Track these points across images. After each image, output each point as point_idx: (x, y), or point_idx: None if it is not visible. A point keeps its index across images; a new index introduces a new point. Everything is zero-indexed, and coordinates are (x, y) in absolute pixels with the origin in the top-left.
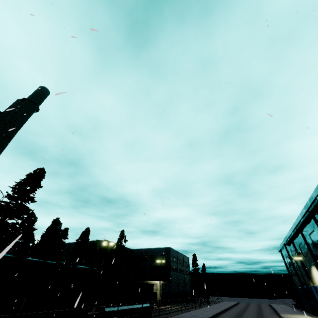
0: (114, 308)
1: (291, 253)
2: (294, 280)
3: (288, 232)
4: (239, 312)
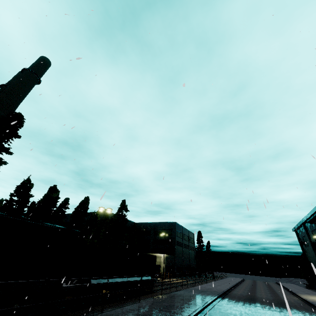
0: (103, 281)
1: (312, 232)
2: (310, 260)
3: (313, 209)
4: (250, 290)
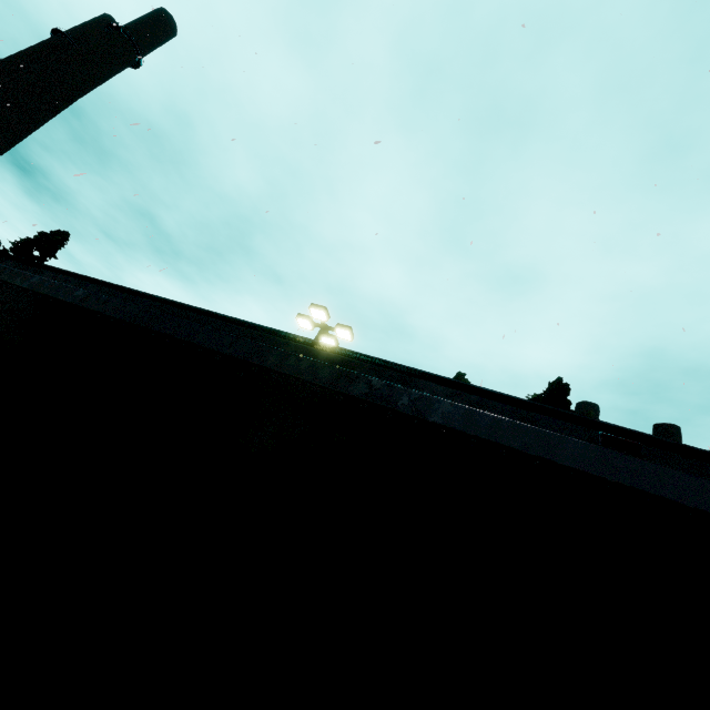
0: None
1: None
2: None
3: None
4: None
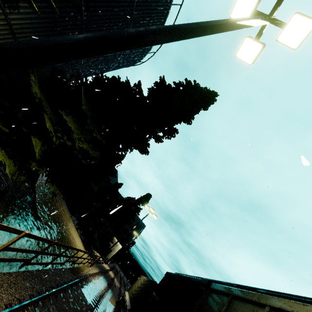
0: None
1: None
2: None
3: None
4: None
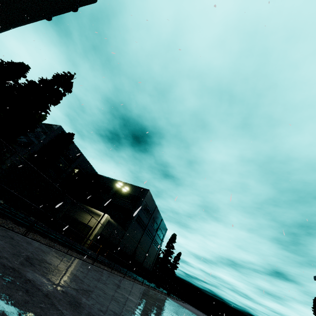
0: None
1: None
2: None
3: None
4: None
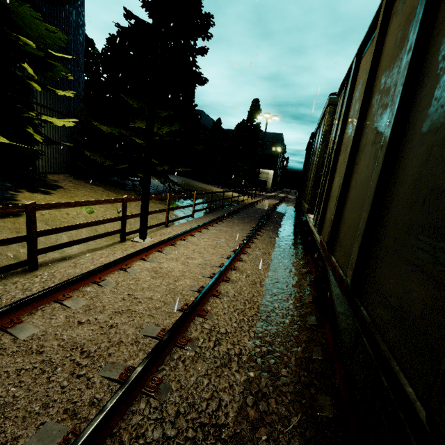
0: None
1: None
2: None
3: None
4: None
